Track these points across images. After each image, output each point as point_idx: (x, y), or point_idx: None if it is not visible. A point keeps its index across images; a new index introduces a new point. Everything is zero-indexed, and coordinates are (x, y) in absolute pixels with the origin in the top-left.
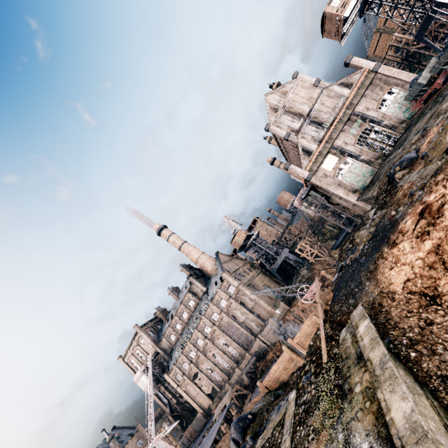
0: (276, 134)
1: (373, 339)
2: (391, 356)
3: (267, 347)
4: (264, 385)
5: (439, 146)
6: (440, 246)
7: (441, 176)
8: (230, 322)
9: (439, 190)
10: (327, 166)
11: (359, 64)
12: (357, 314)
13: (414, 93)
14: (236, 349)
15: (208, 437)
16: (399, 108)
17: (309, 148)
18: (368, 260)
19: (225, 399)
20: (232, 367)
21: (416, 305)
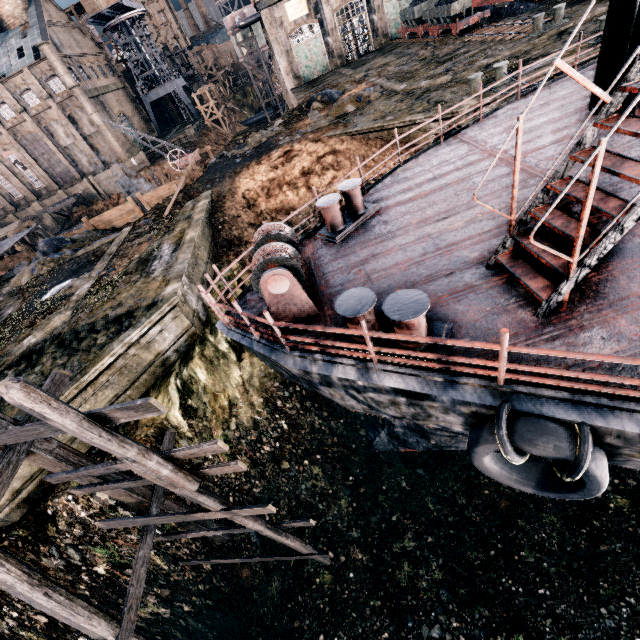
0: None
1: (202, 210)
2: (208, 223)
3: (99, 196)
4: (92, 223)
5: (340, 110)
6: (275, 180)
7: (311, 136)
8: (40, 136)
9: (302, 145)
10: (292, 11)
11: None
12: (205, 195)
13: (407, 16)
14: (40, 179)
15: None
16: (396, 14)
17: None
18: (241, 164)
19: (6, 230)
20: (25, 199)
21: (241, 205)
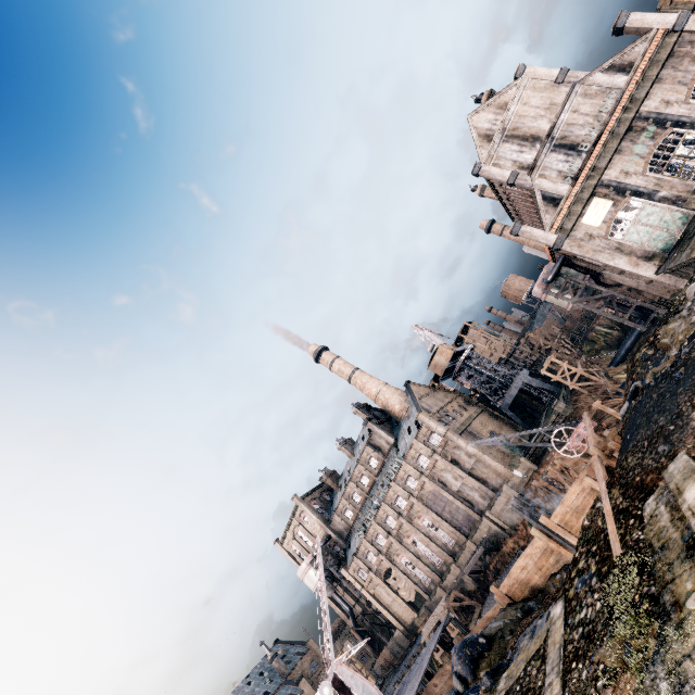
0: (492, 179)
1: None
2: None
3: (503, 532)
4: (504, 592)
5: None
6: None
7: None
8: (437, 491)
9: None
10: (592, 219)
11: (644, 23)
12: (678, 470)
13: None
14: (449, 534)
15: (415, 668)
16: None
17: (554, 193)
18: (692, 373)
19: (437, 611)
20: (445, 563)
21: None
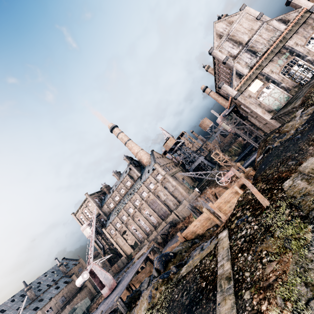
0: (216, 58)
1: None
2: None
3: (179, 219)
4: (183, 236)
5: None
6: None
7: None
8: (155, 199)
9: None
10: (253, 88)
11: (299, 3)
12: (311, 163)
13: None
14: (156, 218)
15: (132, 268)
16: None
17: (241, 72)
18: (307, 134)
19: (143, 249)
20: (151, 230)
21: None
